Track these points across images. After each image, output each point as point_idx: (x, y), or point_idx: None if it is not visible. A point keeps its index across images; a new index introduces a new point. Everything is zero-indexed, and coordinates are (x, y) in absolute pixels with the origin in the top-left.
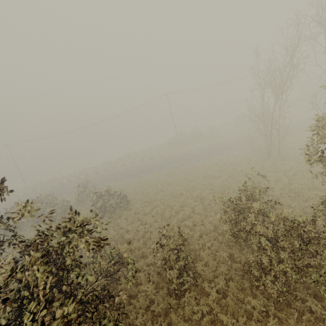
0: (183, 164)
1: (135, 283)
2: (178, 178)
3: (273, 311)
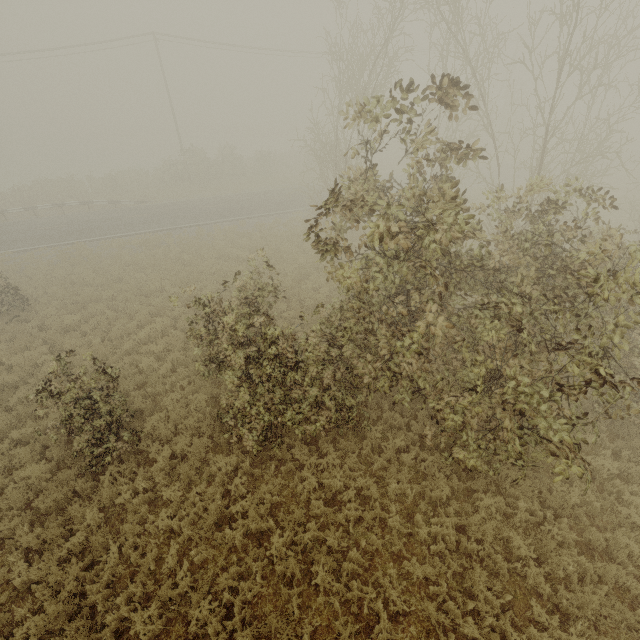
0: (185, 226)
1: (6, 469)
2: (164, 256)
3: (246, 469)
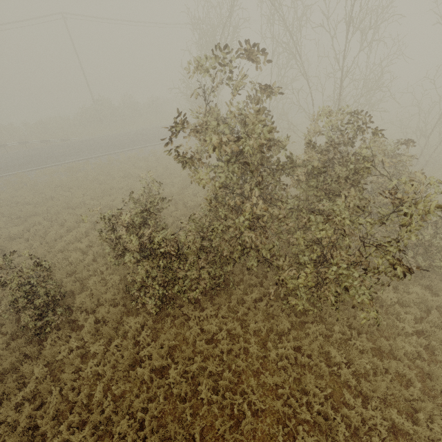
0: (99, 155)
1: None
2: (84, 178)
3: (150, 325)
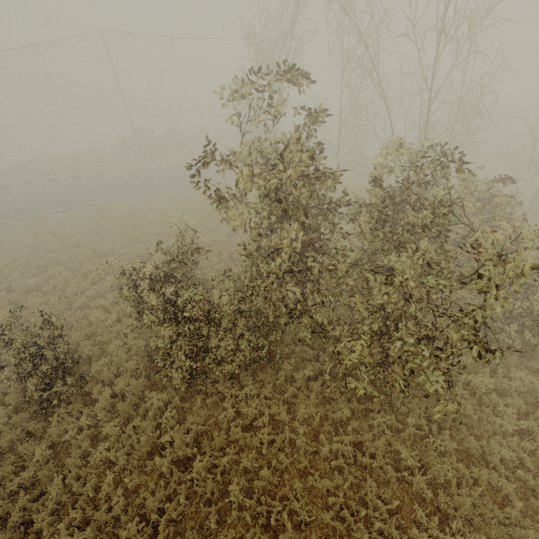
0: (136, 194)
1: None
2: (116, 222)
3: (177, 403)
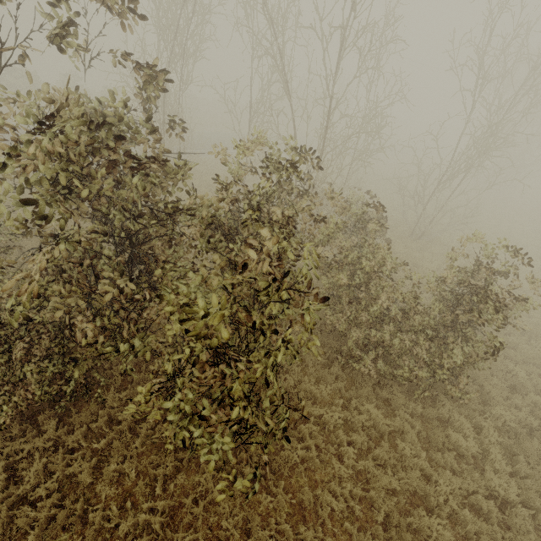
0: None
1: None
2: None
3: None
